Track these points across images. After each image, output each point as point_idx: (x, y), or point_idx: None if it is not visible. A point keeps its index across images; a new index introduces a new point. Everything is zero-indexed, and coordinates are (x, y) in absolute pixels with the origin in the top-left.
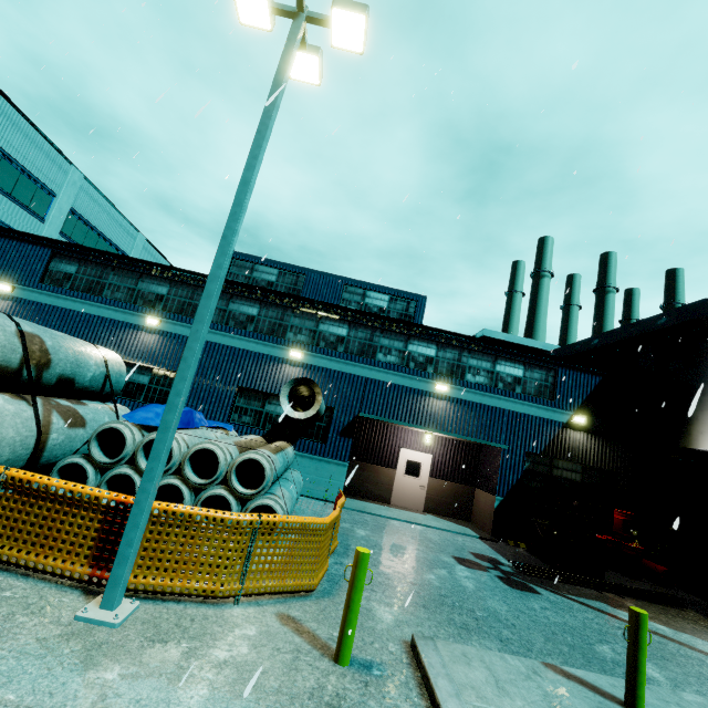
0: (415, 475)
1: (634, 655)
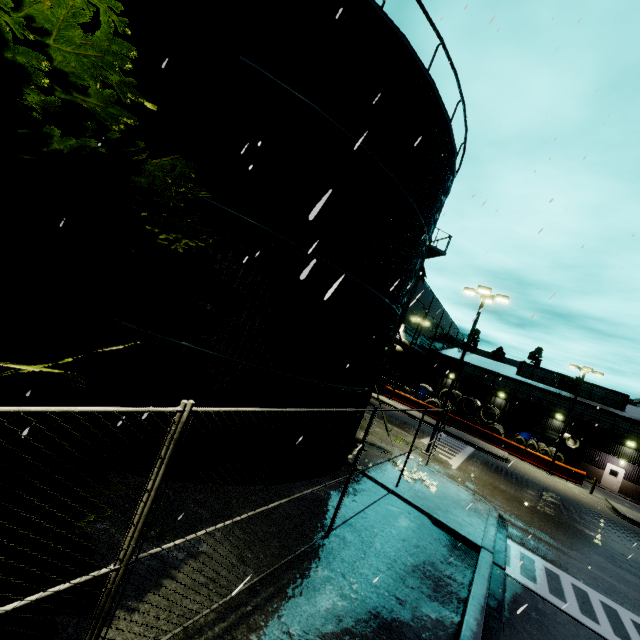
0: (614, 476)
1: None
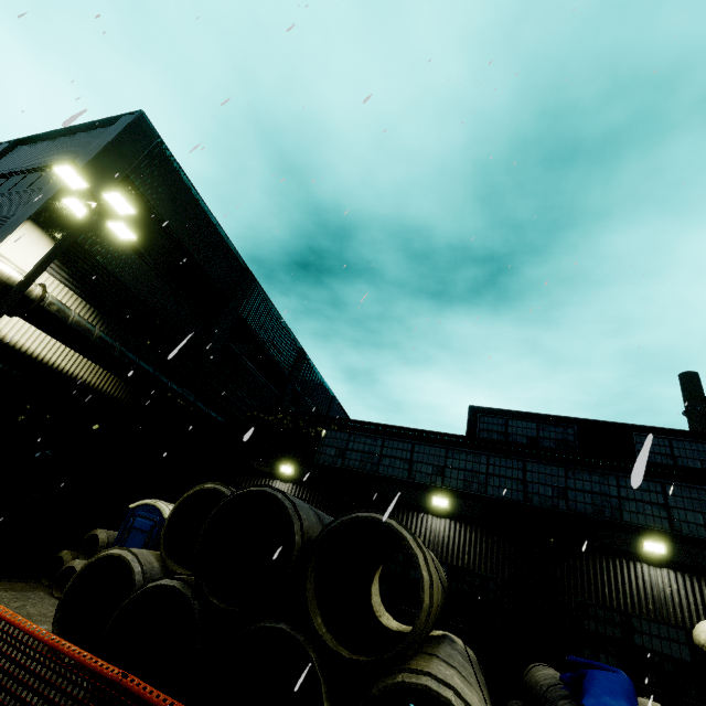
0: None
1: None
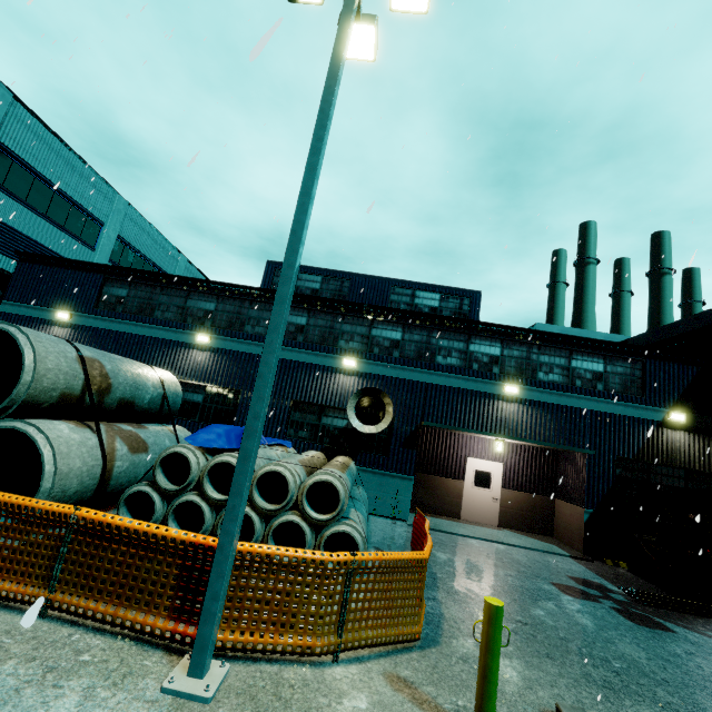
0: (485, 486)
1: None
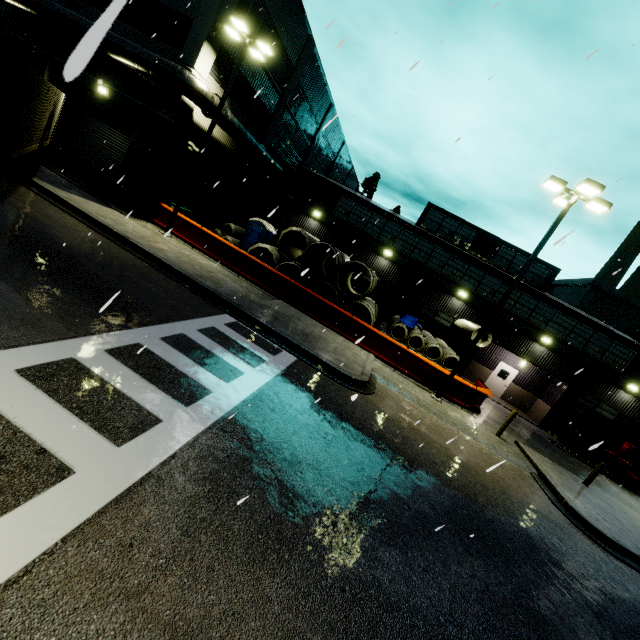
0: (503, 378)
1: (593, 473)
